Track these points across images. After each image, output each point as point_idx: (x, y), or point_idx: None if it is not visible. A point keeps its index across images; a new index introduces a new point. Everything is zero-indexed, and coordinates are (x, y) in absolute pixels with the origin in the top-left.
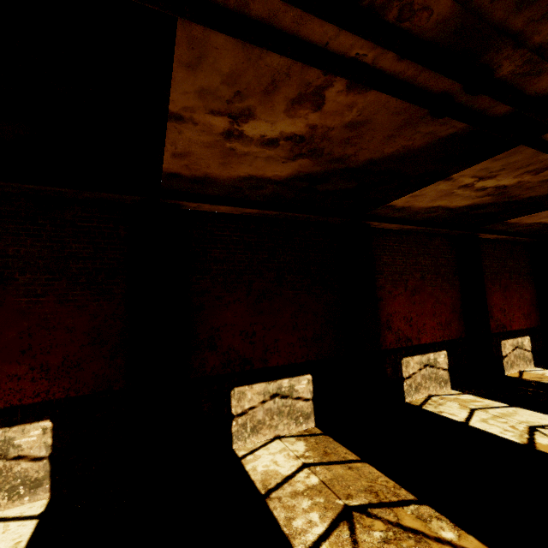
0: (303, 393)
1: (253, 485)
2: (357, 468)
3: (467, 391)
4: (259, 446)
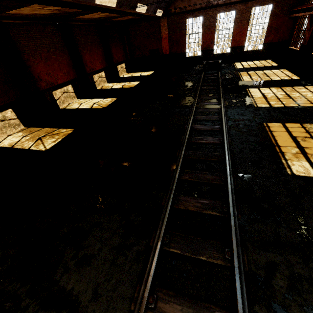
0: (11, 117)
1: (6, 147)
2: (42, 130)
3: (82, 98)
4: (2, 140)
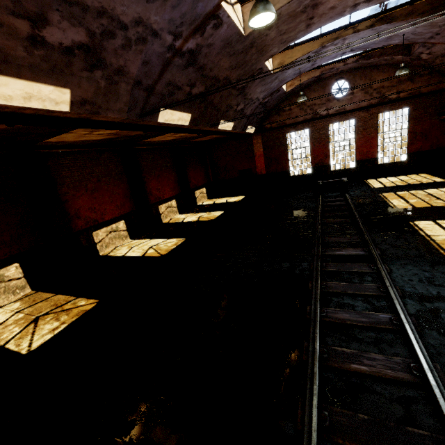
0: (14, 276)
1: None
2: (51, 299)
3: (138, 238)
4: None
